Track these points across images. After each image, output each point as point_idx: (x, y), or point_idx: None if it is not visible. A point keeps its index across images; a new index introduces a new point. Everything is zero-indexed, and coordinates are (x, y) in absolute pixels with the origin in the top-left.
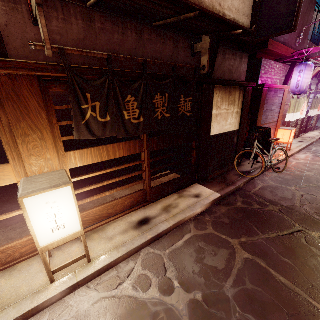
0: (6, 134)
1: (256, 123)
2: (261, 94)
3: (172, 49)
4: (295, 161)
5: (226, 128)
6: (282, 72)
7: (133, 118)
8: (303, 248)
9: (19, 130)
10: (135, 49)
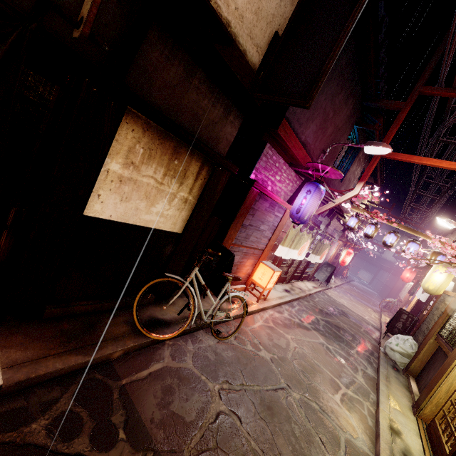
0: None
1: (224, 237)
2: (246, 194)
3: None
4: (261, 322)
5: (148, 219)
6: (291, 184)
7: None
8: None
9: None
10: None
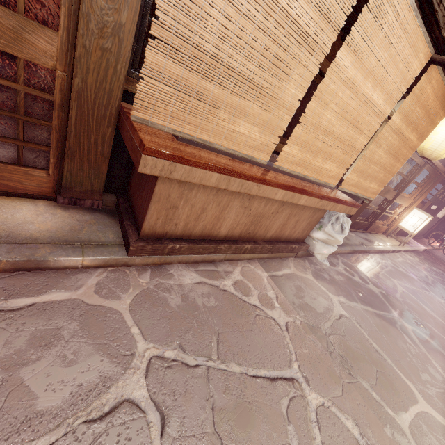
0: (422, 191)
1: None
2: None
3: None
4: None
5: (440, 215)
6: None
7: (440, 198)
8: None
9: (427, 191)
10: None
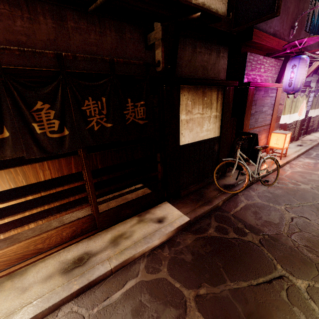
0: None
1: (242, 127)
2: (246, 94)
3: (115, 40)
4: (290, 170)
5: (202, 135)
6: (274, 68)
7: (51, 131)
8: (281, 309)
9: None
10: (55, 40)
